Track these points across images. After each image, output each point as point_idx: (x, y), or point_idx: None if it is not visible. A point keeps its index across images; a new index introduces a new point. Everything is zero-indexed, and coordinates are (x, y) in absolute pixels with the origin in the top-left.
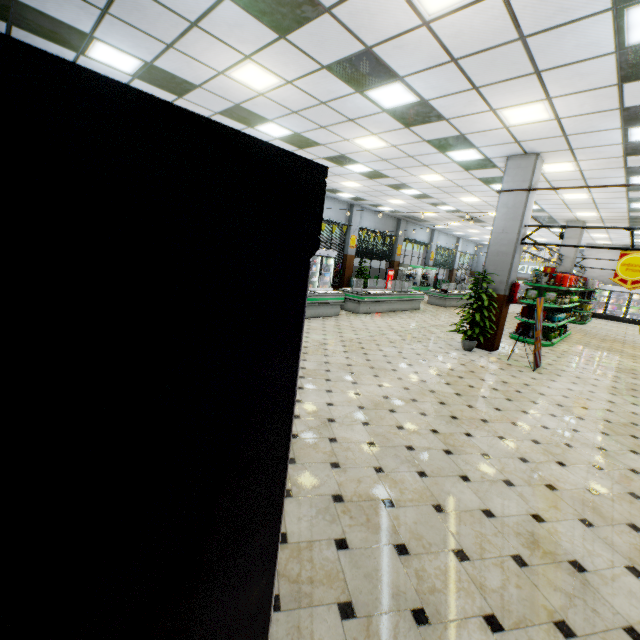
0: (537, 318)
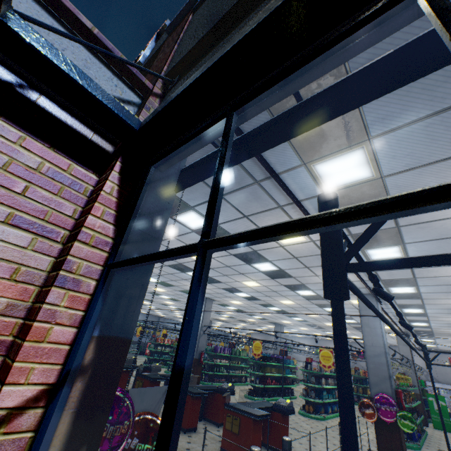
0: None
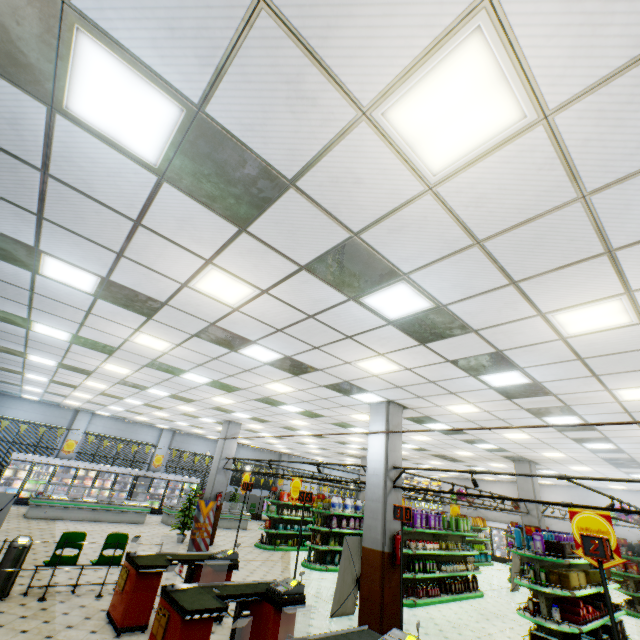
0: (201, 513)
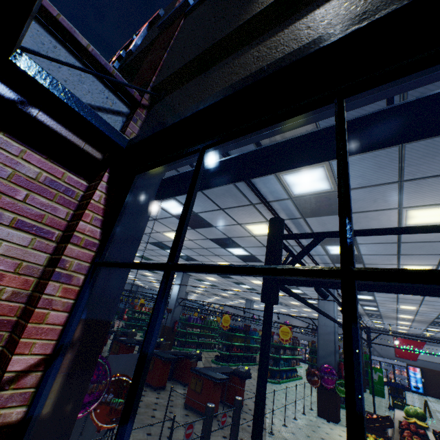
0: None
